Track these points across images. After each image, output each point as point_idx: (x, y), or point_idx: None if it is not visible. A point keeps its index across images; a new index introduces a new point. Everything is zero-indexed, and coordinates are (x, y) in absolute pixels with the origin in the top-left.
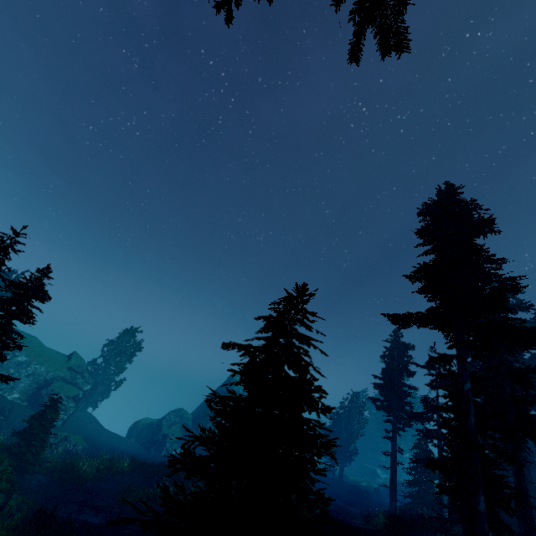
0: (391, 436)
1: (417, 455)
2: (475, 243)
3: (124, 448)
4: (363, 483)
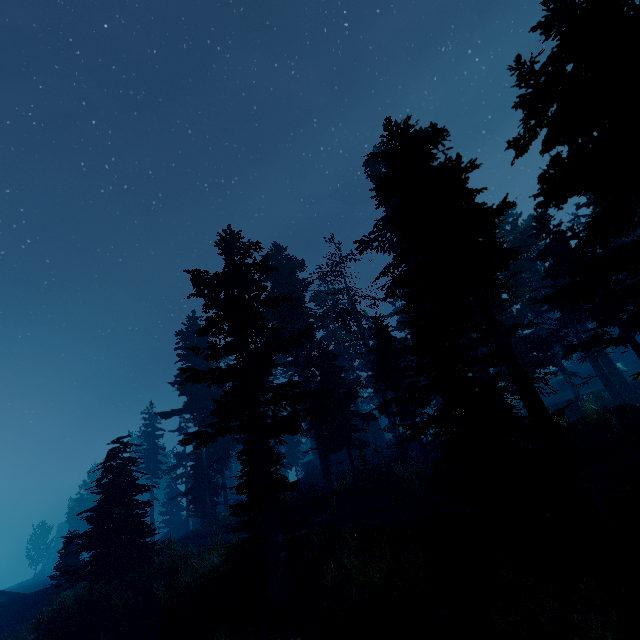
0: (151, 491)
1: (169, 496)
2: (208, 365)
3: None
4: None
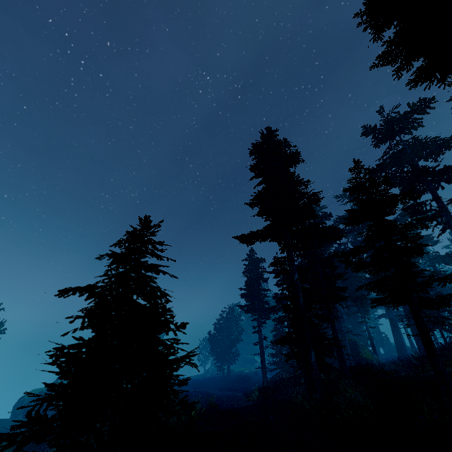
0: (258, 330)
1: (277, 337)
2: (289, 170)
3: (8, 430)
4: (246, 371)
